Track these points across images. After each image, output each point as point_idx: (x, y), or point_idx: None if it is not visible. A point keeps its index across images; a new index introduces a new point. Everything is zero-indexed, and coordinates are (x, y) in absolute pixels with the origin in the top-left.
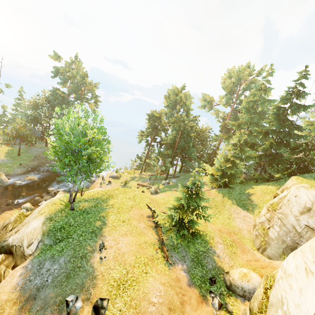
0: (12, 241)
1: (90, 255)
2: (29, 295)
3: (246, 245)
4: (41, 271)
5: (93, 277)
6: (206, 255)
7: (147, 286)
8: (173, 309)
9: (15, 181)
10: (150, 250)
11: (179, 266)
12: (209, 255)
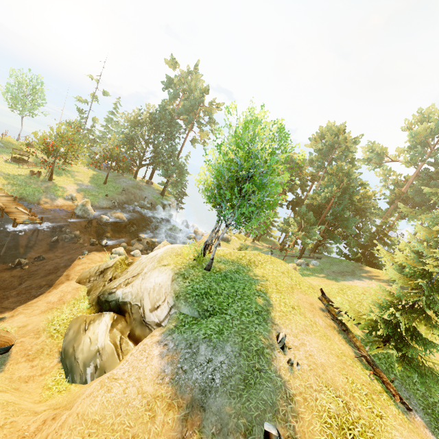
0: (122, 296)
1: (269, 353)
2: (191, 397)
3: None
4: (197, 359)
5: (287, 396)
6: None
7: None
8: None
9: (102, 216)
10: (359, 371)
11: (418, 418)
12: None
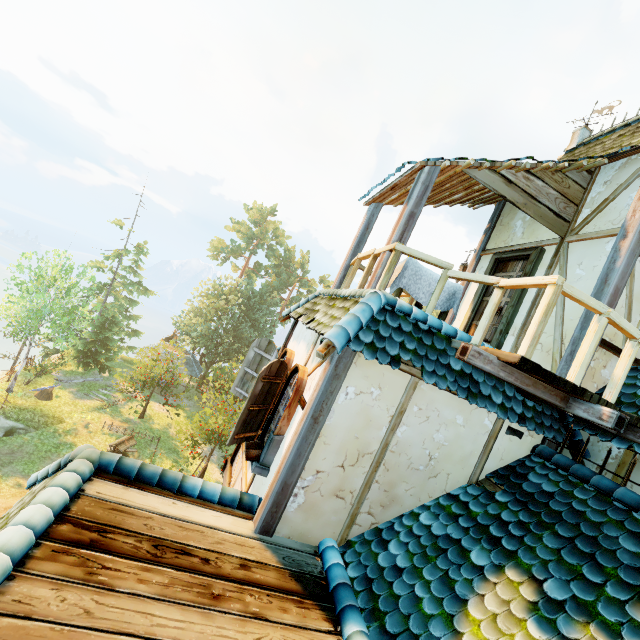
0: None
1: None
2: None
3: None
4: None
5: None
6: None
7: None
8: None
9: None
10: None
11: None
12: None
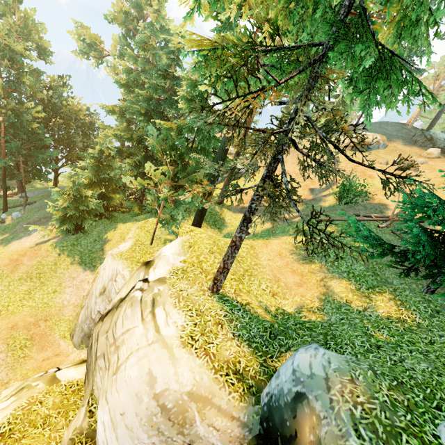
0: None
1: None
2: None
3: (55, 335)
4: None
5: None
6: None
7: None
8: None
9: None
10: None
11: None
12: None
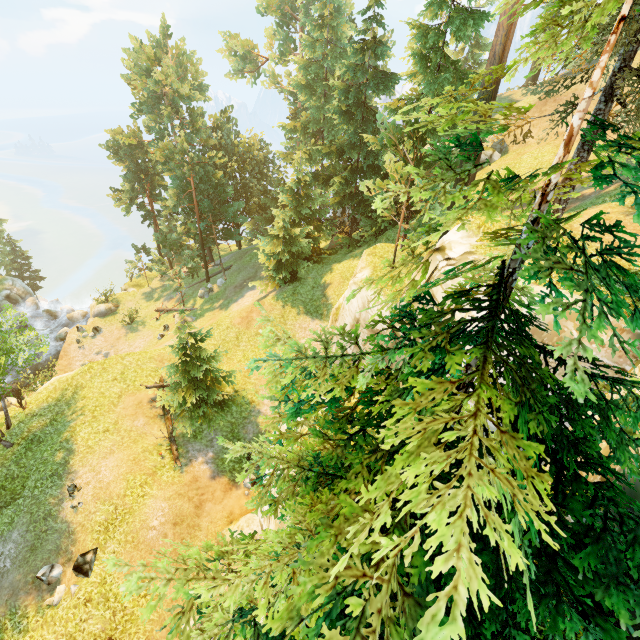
0: None
1: (57, 510)
2: None
3: None
4: None
5: (70, 533)
6: (247, 422)
7: (146, 511)
8: (179, 522)
9: None
10: (151, 459)
11: (200, 460)
12: (251, 420)
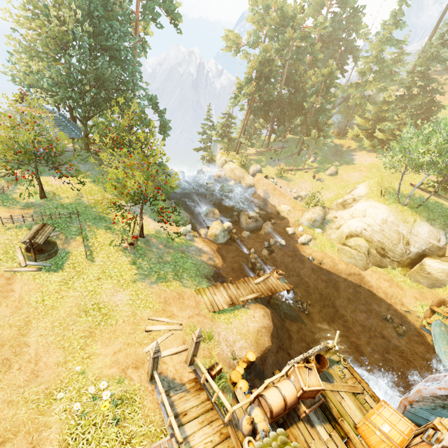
0: (418, 250)
1: None
2: None
3: None
4: None
5: None
6: None
7: None
8: None
9: (228, 225)
10: None
11: None
12: None
